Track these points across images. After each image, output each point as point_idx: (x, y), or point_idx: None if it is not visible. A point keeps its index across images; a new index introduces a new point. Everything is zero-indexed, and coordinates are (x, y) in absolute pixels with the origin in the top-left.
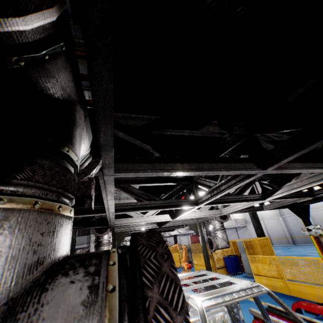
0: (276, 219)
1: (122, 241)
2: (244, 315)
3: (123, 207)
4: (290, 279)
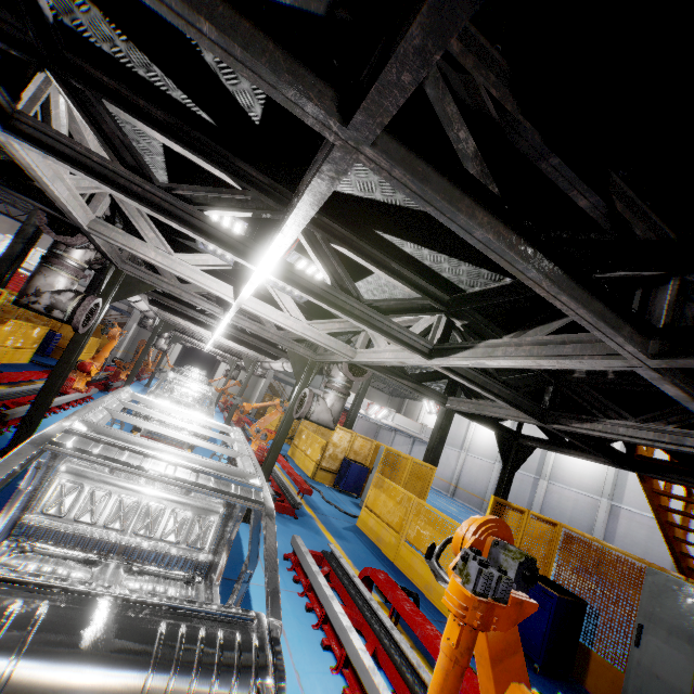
0: (489, 463)
1: (187, 335)
2: (285, 542)
3: (44, 138)
4: (411, 541)
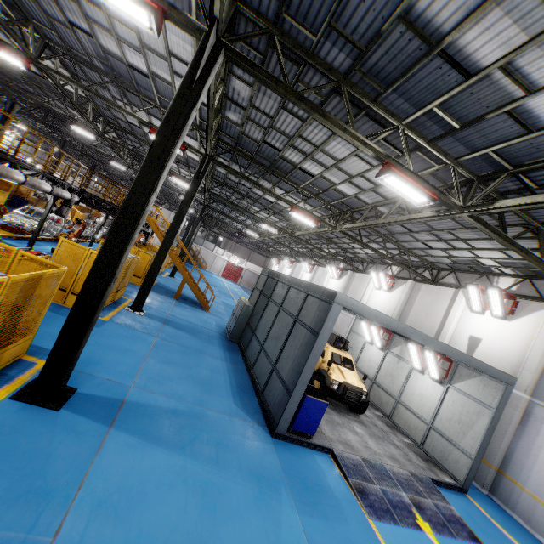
0: None
1: None
2: None
3: None
4: None
